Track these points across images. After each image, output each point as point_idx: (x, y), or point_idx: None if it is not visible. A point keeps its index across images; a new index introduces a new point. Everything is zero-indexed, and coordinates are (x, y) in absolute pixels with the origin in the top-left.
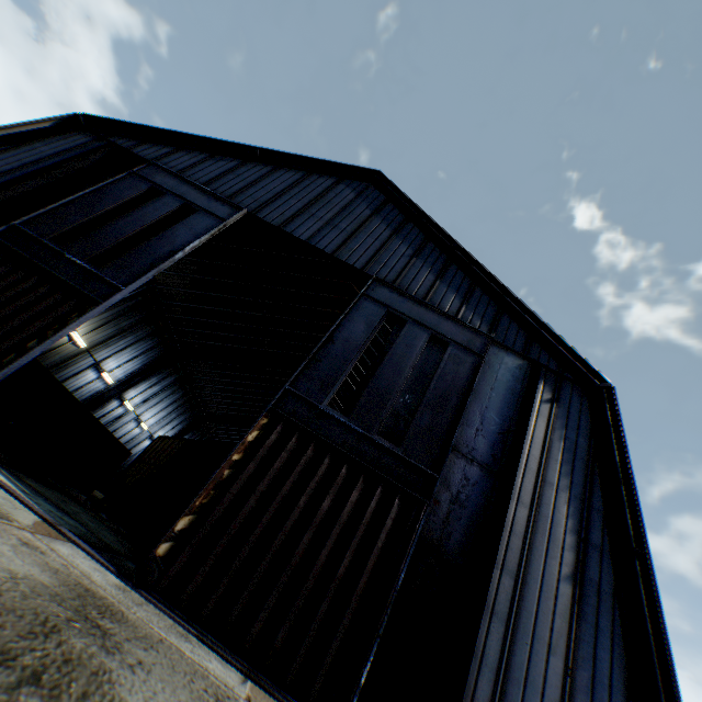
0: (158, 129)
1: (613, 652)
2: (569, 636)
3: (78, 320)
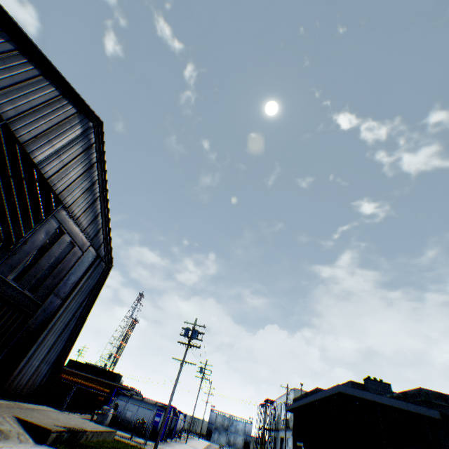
0: None
1: (63, 343)
2: (55, 343)
3: None
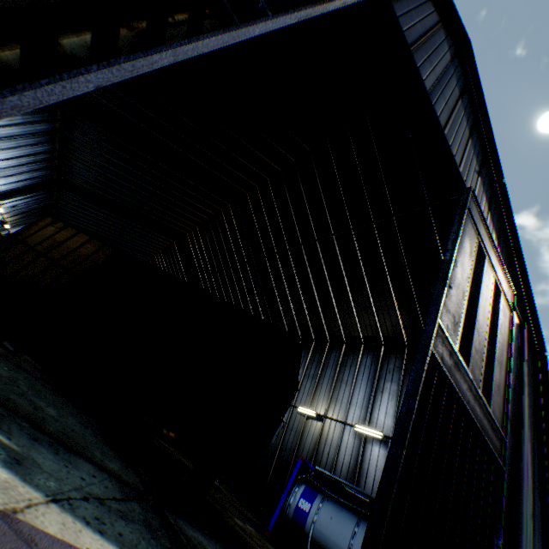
0: None
1: None
2: None
3: (194, 40)
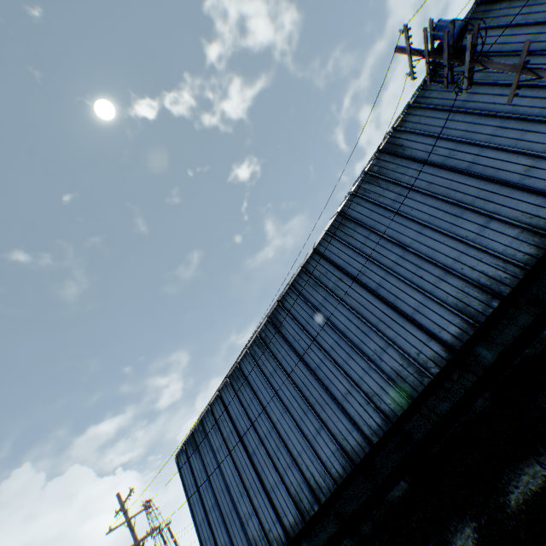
0: None
1: None
2: None
3: None
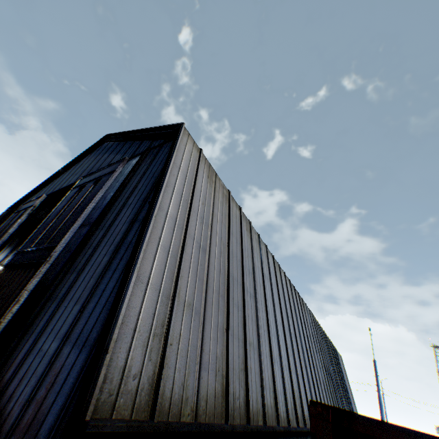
0: (30, 192)
1: (119, 279)
2: (94, 287)
3: None
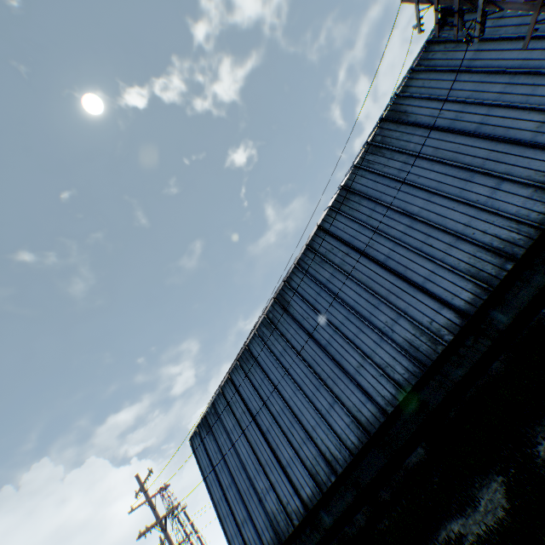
0: None
1: None
2: None
3: None
